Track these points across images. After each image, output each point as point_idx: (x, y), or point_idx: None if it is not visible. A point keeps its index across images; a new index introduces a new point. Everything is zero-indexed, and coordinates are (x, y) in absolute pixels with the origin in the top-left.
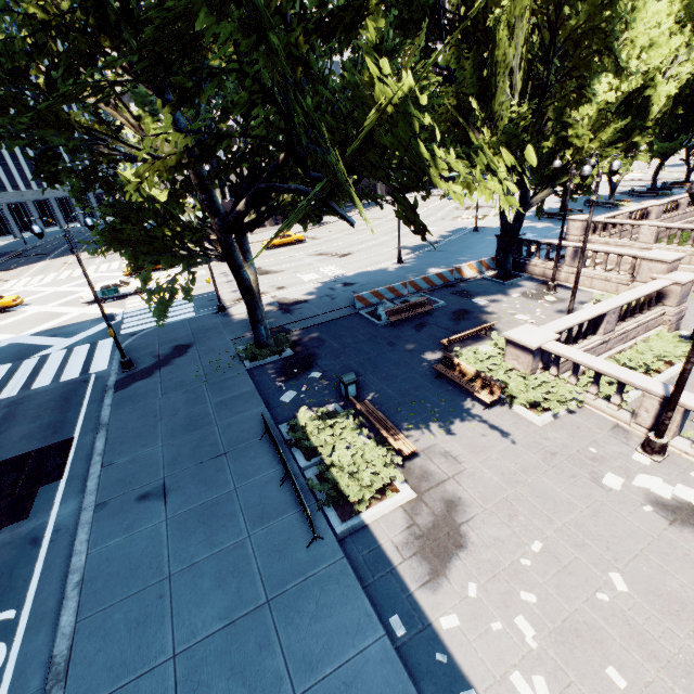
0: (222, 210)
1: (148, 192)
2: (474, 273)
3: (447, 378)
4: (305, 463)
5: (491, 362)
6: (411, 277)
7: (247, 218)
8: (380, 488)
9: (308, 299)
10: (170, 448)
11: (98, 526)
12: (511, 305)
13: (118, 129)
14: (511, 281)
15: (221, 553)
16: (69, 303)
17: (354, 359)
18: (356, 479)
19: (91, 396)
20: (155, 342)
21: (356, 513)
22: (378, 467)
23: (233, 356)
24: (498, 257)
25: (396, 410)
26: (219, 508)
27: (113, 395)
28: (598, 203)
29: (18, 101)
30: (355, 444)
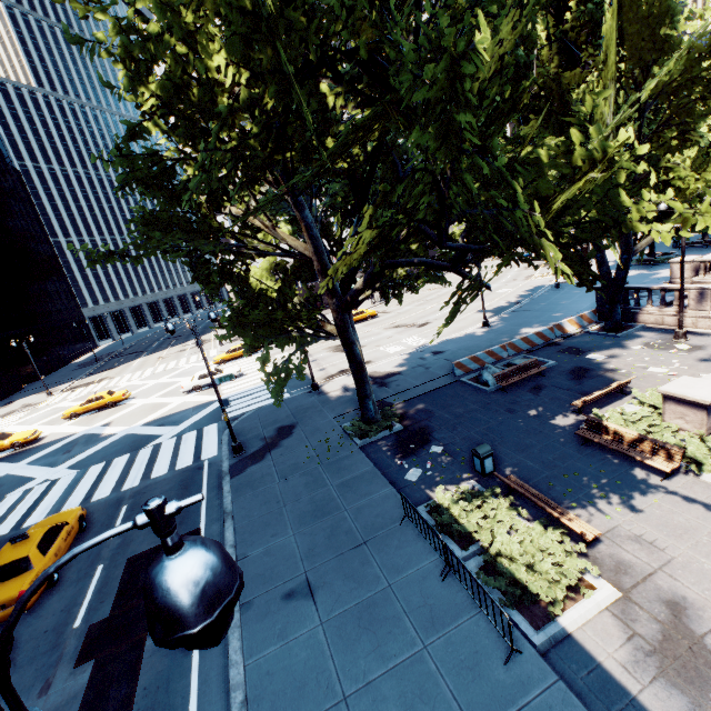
0: (339, 291)
1: (264, 283)
2: (576, 329)
3: (595, 445)
4: (461, 553)
5: (647, 423)
6: (504, 339)
7: (361, 295)
8: (569, 584)
9: (400, 371)
10: (303, 537)
11: (248, 630)
12: (636, 358)
13: (257, 231)
14: (624, 332)
15: (398, 669)
16: (170, 393)
17: (473, 429)
18: (538, 573)
19: (208, 483)
20: (258, 424)
21: (552, 618)
22: (559, 557)
23: (341, 434)
24: (599, 309)
25: (547, 485)
26: (378, 609)
27: (230, 481)
28: (690, 243)
29: (181, 220)
30: (517, 527)
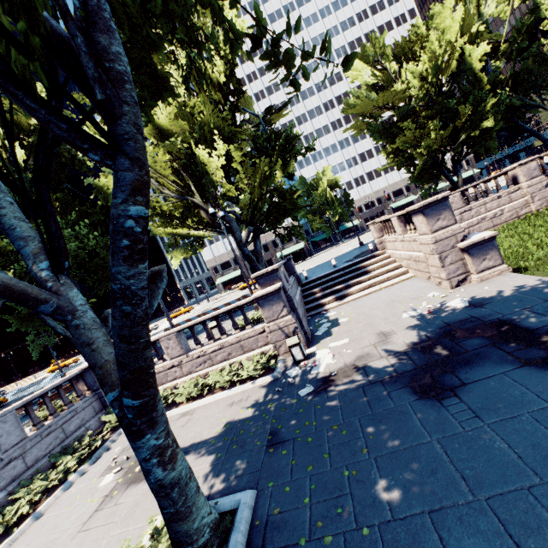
0: None
1: None
2: None
3: None
4: None
5: None
6: None
7: None
8: None
9: None
10: None
11: None
12: None
13: None
14: None
15: None
16: None
17: None
18: None
19: None
20: None
21: None
22: None
23: None
24: None
25: None
26: None
27: None
28: None
29: None
30: None
